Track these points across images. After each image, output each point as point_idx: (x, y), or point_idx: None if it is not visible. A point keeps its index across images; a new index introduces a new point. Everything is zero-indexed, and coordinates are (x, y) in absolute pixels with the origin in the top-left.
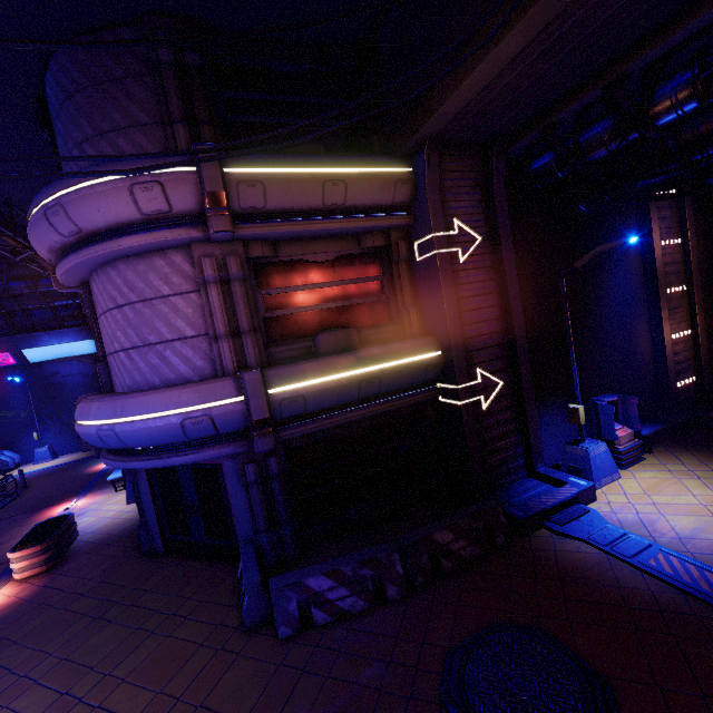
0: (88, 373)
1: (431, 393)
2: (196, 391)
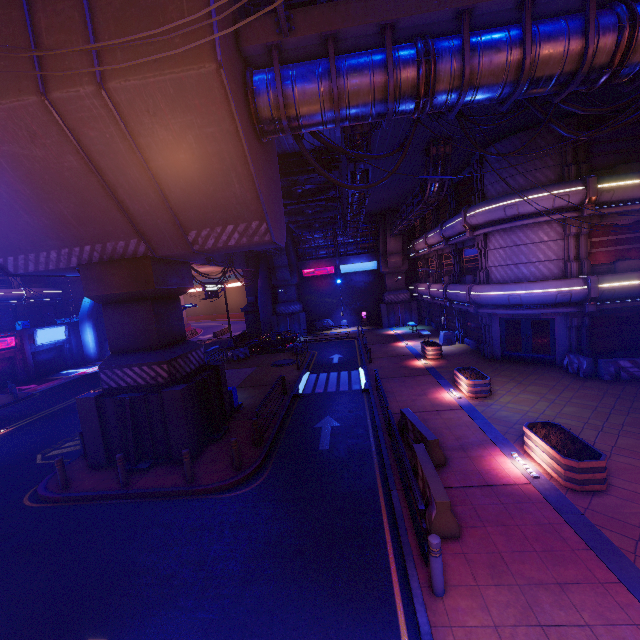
0: (366, 282)
1: None
2: (564, 282)
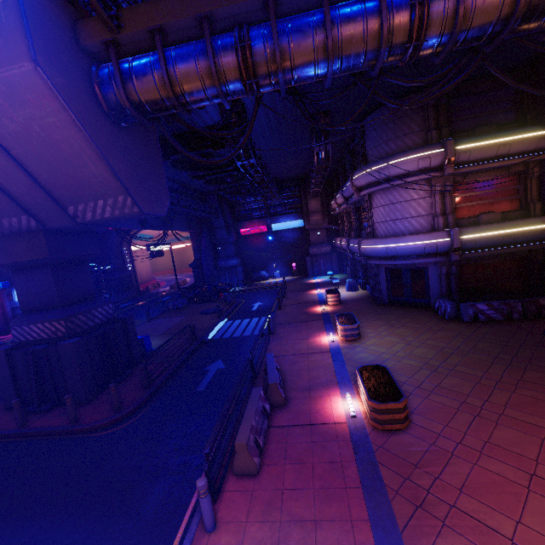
0: (295, 237)
1: (542, 245)
2: (431, 235)
